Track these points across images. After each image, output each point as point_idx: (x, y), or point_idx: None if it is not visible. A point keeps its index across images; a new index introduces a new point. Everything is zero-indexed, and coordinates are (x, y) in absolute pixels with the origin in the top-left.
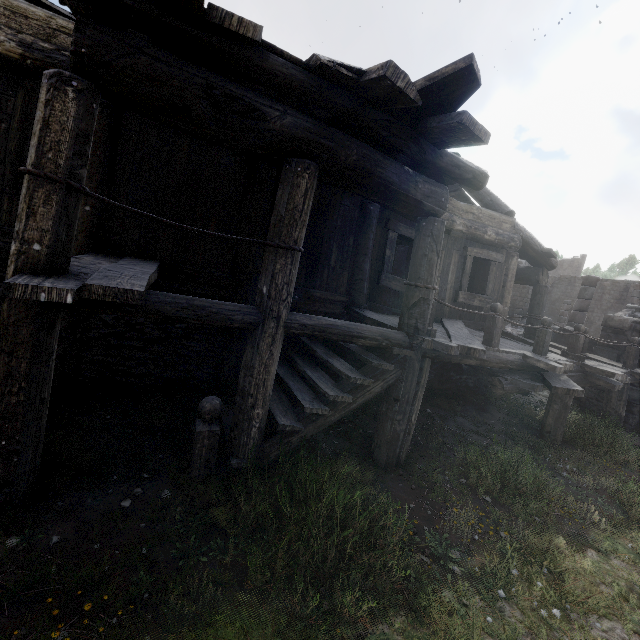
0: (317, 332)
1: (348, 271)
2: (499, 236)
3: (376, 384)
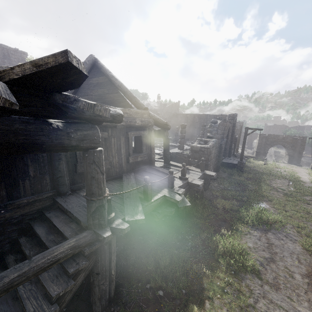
0: (0, 295)
1: (48, 174)
2: (143, 122)
3: (79, 278)
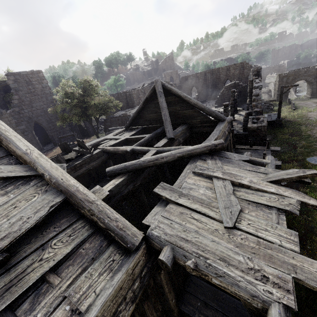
0: None
1: None
2: (228, 131)
3: None
